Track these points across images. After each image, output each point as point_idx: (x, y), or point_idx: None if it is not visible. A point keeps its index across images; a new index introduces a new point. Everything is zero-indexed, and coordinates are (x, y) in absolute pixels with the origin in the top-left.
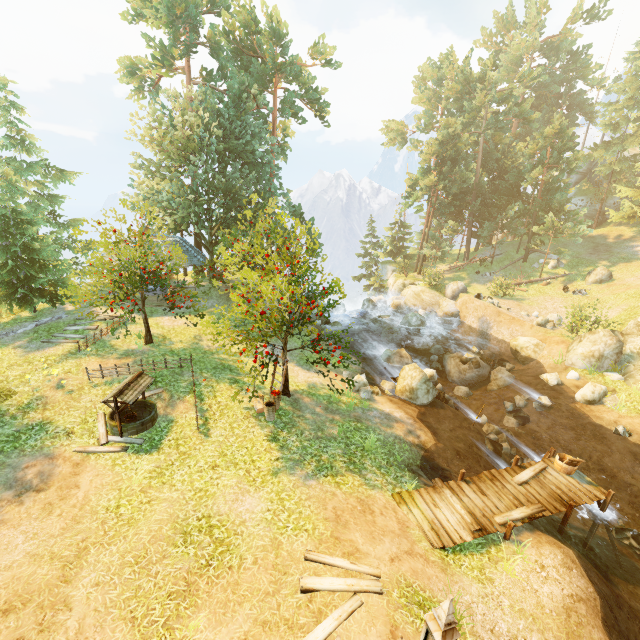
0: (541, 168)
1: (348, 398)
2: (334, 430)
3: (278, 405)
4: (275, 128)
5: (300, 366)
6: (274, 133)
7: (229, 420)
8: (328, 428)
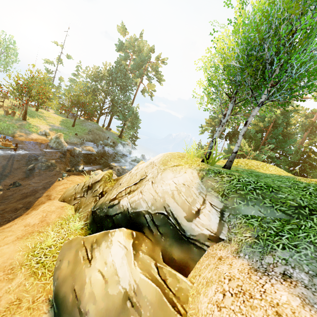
0: (259, 119)
1: (34, 130)
2: (8, 122)
3: (12, 115)
4: (140, 82)
5: (51, 128)
6: (139, 84)
7: (1, 112)
8: (8, 122)
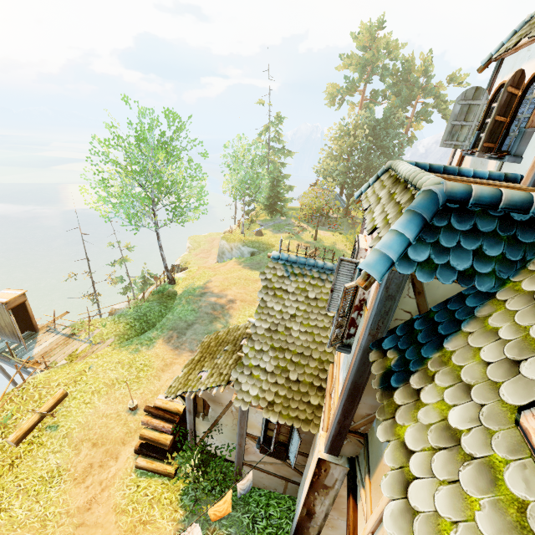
0: None
1: None
2: None
3: None
4: (408, 127)
5: None
6: (407, 131)
7: None
8: None
